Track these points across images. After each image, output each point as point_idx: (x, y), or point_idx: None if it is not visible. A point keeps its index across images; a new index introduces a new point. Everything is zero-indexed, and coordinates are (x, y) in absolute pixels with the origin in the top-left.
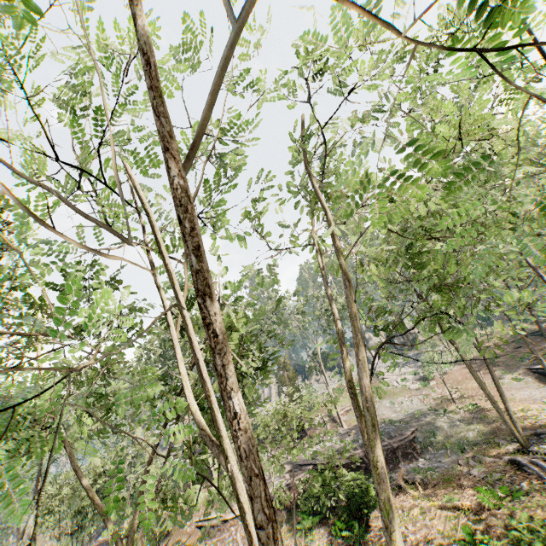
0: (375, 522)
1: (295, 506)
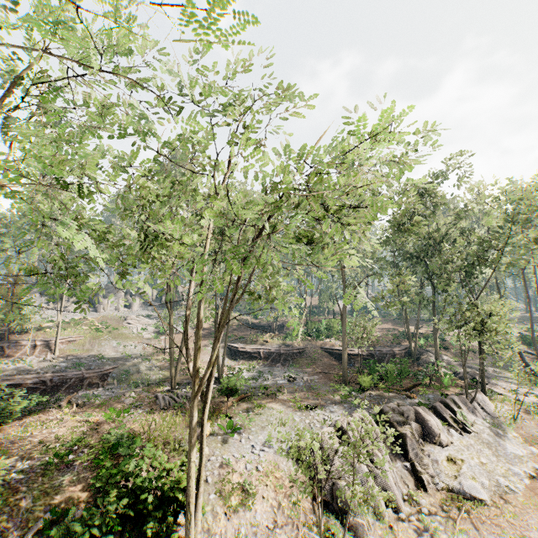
0: (8, 430)
1: None
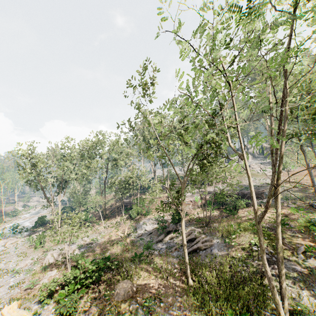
0: (240, 212)
1: (204, 204)
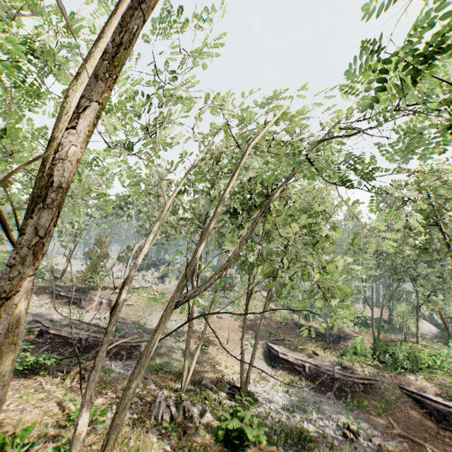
0: None
1: None
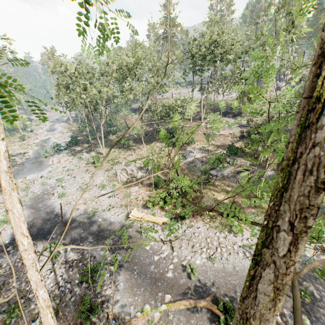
0: None
1: (242, 137)
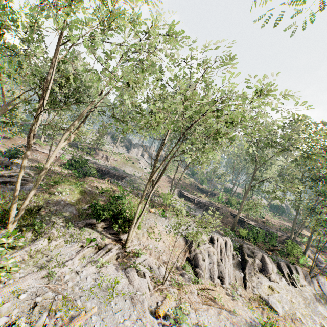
0: (88, 178)
1: None
